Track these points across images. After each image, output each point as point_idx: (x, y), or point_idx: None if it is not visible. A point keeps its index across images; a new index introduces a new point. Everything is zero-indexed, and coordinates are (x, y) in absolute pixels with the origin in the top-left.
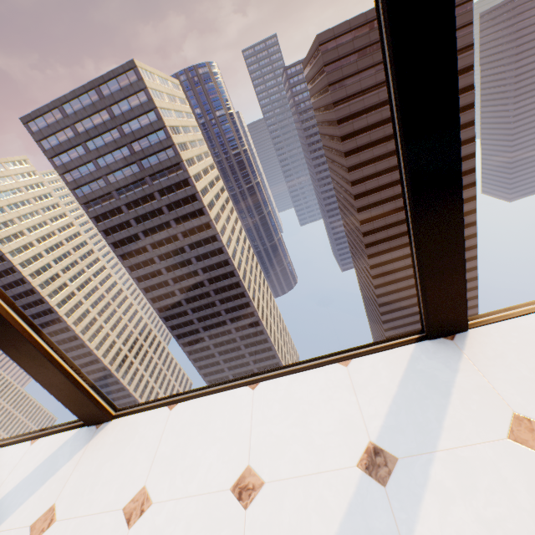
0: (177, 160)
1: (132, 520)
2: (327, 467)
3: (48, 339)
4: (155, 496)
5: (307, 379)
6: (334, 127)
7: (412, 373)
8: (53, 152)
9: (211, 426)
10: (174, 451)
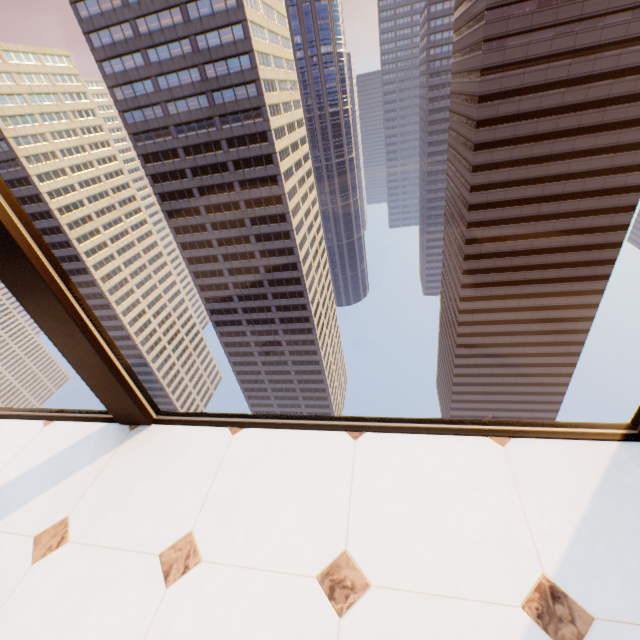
0: (259, 102)
1: (171, 576)
2: (471, 594)
3: (84, 301)
4: (206, 551)
5: (438, 447)
6: (472, 105)
7: (615, 487)
8: (104, 54)
9: (290, 475)
10: (235, 495)
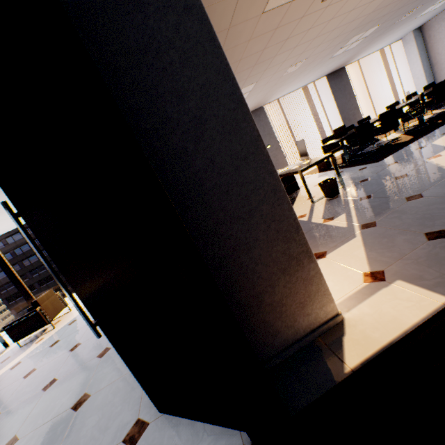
0: None
1: None
2: None
3: None
4: None
5: None
6: None
7: None
8: None
9: None
10: None
